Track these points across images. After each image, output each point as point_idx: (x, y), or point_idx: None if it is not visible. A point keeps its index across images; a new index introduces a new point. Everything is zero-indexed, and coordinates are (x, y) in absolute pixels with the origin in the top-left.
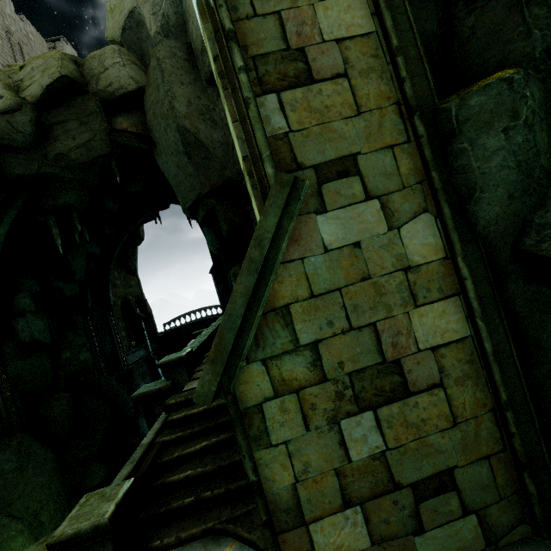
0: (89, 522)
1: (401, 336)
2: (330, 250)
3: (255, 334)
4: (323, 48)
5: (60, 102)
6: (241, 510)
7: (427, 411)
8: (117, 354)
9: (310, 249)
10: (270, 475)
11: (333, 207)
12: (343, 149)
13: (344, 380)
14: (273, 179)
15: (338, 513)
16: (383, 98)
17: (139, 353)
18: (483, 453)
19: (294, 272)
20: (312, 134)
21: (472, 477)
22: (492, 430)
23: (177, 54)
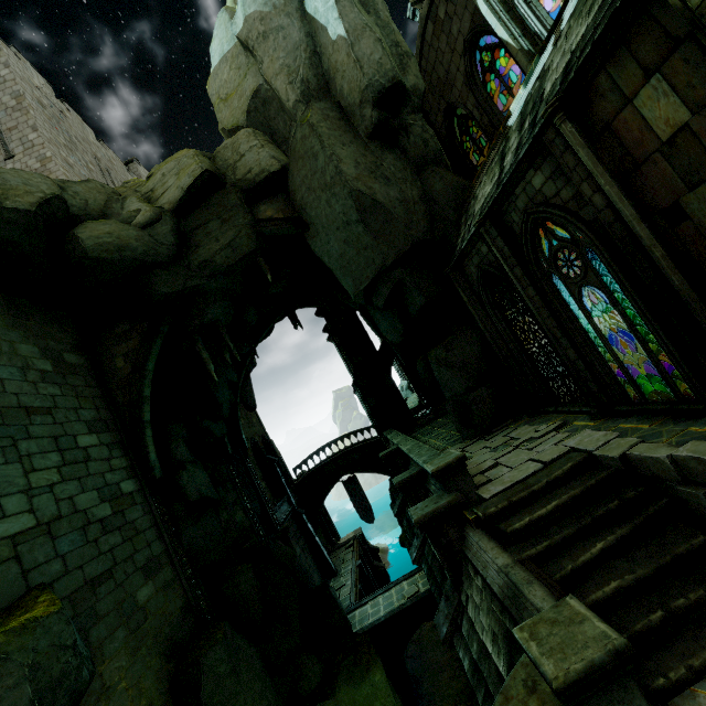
0: (594, 648)
1: None
2: None
3: None
4: None
5: (198, 203)
6: None
7: None
8: (266, 511)
9: None
10: None
11: None
12: None
13: None
14: None
15: None
16: None
17: (283, 508)
18: None
19: None
20: None
21: None
22: None
23: (330, 115)
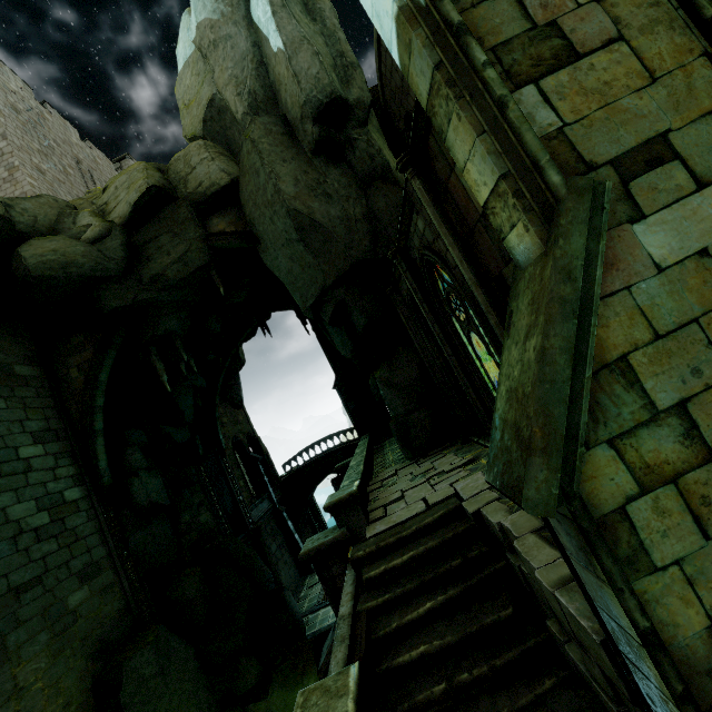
0: None
1: None
2: (665, 268)
3: (587, 405)
4: (580, 14)
5: (149, 217)
6: (526, 697)
7: None
8: (239, 510)
9: (635, 272)
10: (667, 617)
11: (653, 210)
12: (645, 130)
13: None
14: (563, 188)
15: None
16: (682, 53)
17: (262, 506)
18: None
19: (621, 308)
20: (595, 122)
21: None
22: None
23: (273, 130)
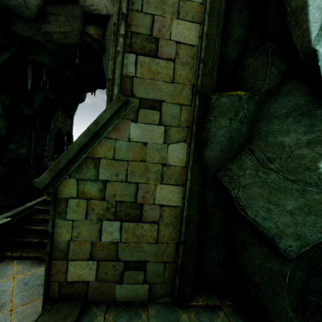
0: None
1: (148, 194)
2: (131, 141)
3: (78, 165)
4: (168, 43)
5: (59, 2)
6: None
7: (146, 232)
8: (43, 158)
9: (122, 136)
10: (60, 232)
11: (141, 122)
12: (158, 96)
13: (113, 203)
14: (116, 96)
15: (85, 261)
16: (187, 80)
17: None
18: (164, 260)
19: (109, 144)
20: (145, 82)
21: (154, 268)
22: (172, 251)
23: None
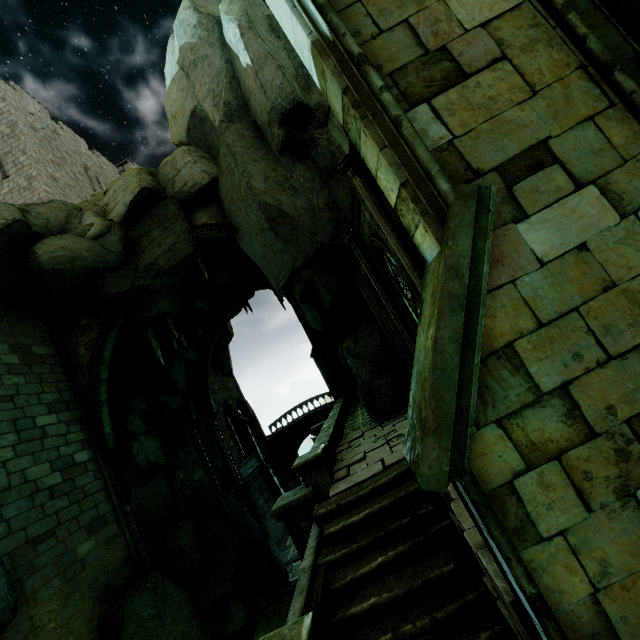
0: None
1: None
2: (546, 262)
3: (477, 389)
4: (467, 39)
5: (143, 215)
6: None
7: None
8: (229, 468)
9: (519, 267)
10: (553, 584)
11: (535, 210)
12: (527, 138)
13: (623, 432)
14: (451, 195)
15: None
16: (560, 67)
17: (250, 463)
18: None
19: (507, 300)
20: (481, 134)
21: None
22: None
23: (245, 135)
